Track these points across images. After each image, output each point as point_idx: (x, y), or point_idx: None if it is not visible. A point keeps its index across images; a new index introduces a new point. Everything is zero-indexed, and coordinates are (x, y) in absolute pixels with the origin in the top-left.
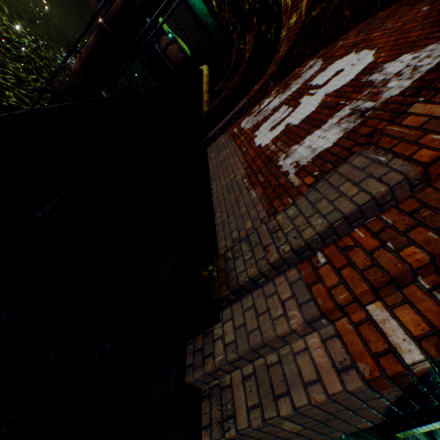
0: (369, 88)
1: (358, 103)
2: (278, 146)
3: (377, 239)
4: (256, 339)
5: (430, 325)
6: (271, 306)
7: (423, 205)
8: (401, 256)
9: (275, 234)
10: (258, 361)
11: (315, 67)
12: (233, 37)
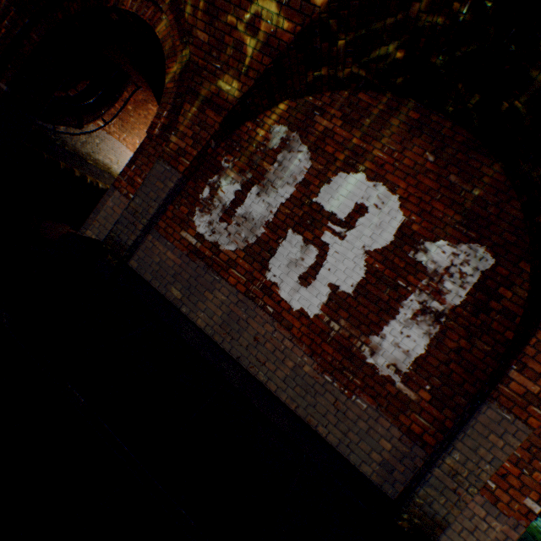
0: (425, 276)
1: (424, 296)
2: (346, 328)
3: (517, 467)
4: None
5: (538, 493)
6: (476, 523)
7: (531, 443)
8: (532, 477)
9: (455, 478)
10: None
11: (298, 153)
12: None
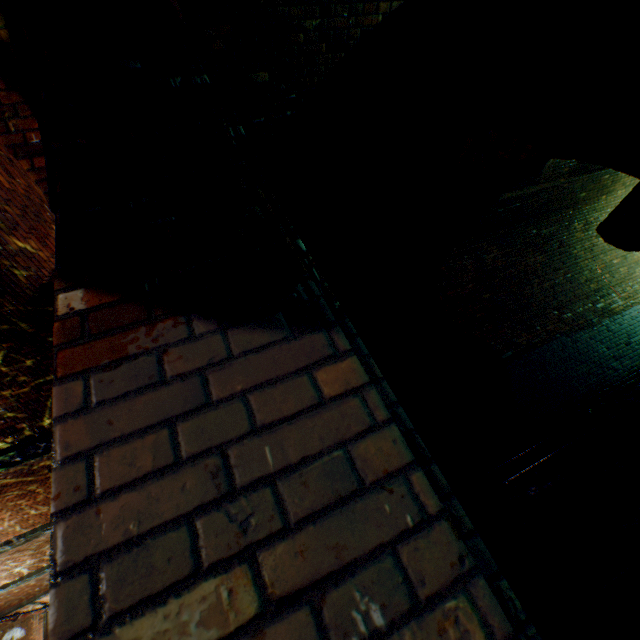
0: None
1: None
2: None
3: None
4: None
5: None
6: None
7: None
8: None
9: None
10: None
11: None
12: None
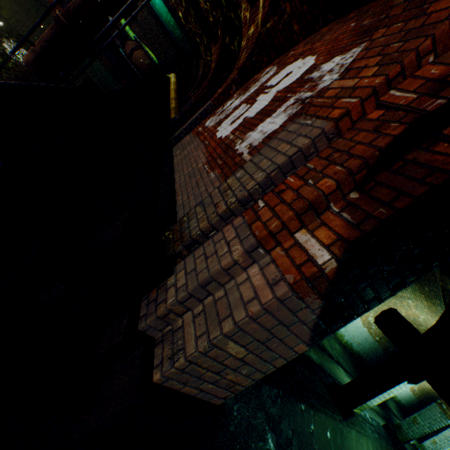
0: (309, 83)
1: (301, 94)
2: (236, 135)
3: (302, 180)
4: (204, 276)
5: (337, 235)
6: (218, 248)
7: (335, 150)
8: (317, 186)
9: (225, 193)
10: (207, 300)
11: (271, 72)
12: (200, 49)
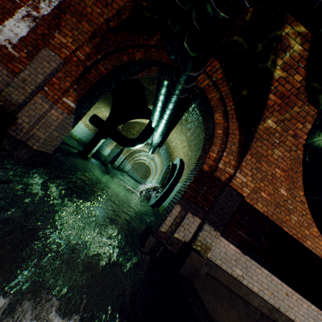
0: (32, 0)
1: (29, 9)
2: None
3: (59, 81)
4: (38, 116)
5: (75, 99)
6: (37, 106)
7: (67, 71)
8: (66, 85)
9: (25, 82)
10: (40, 124)
11: None
12: None
